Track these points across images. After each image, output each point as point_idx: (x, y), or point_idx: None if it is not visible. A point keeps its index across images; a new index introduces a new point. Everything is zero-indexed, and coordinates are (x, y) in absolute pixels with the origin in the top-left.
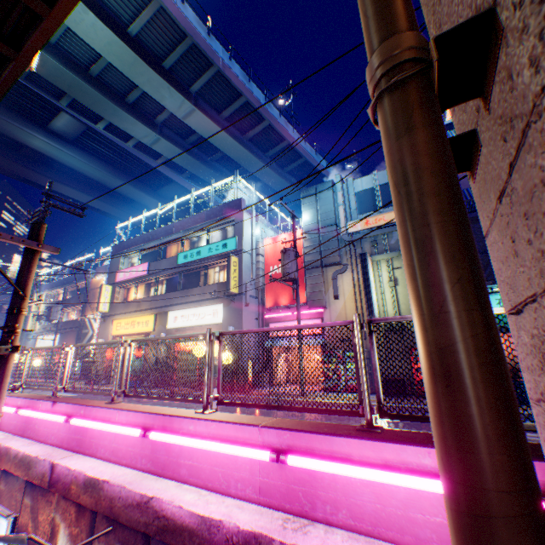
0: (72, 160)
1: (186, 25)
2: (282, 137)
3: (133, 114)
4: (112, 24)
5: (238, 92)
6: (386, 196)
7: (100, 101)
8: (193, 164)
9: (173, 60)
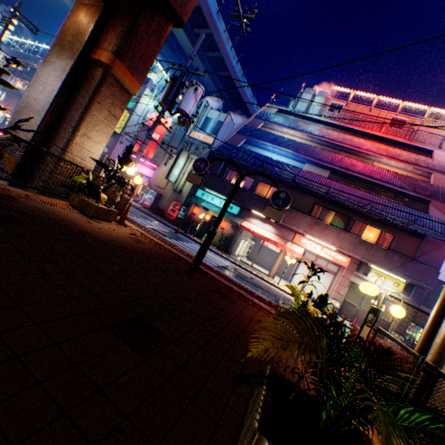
0: None
1: None
2: (219, 48)
3: None
4: None
5: None
6: (217, 128)
7: None
8: None
9: None
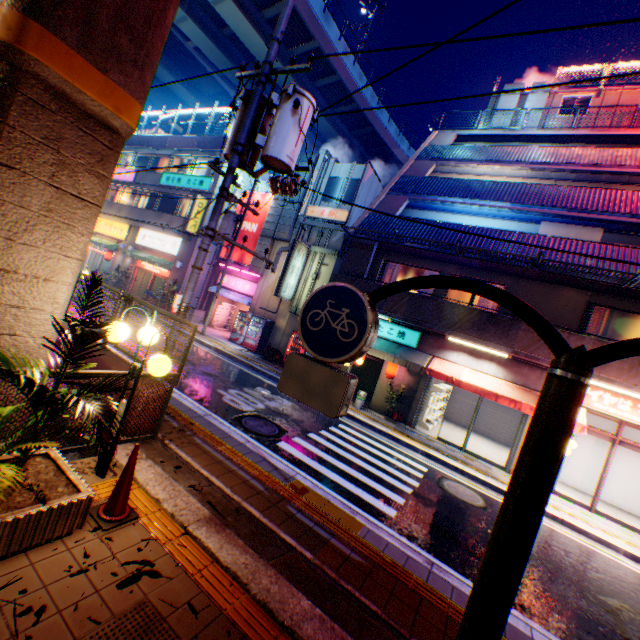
0: None
1: None
2: (334, 68)
3: None
4: None
5: None
6: (352, 193)
7: None
8: (226, 65)
9: None
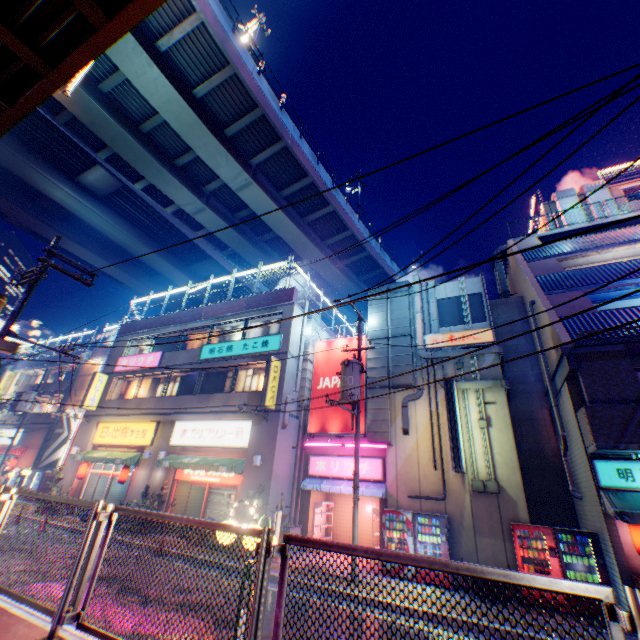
0: (97, 218)
1: (259, 95)
2: (345, 226)
3: (180, 178)
4: (178, 82)
5: (303, 171)
6: (475, 308)
7: (145, 159)
8: (239, 242)
9: (237, 129)
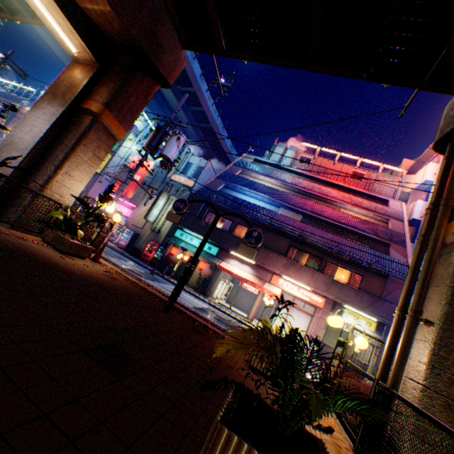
0: None
1: None
2: (202, 104)
3: None
4: None
5: None
6: (198, 173)
7: None
8: None
9: None
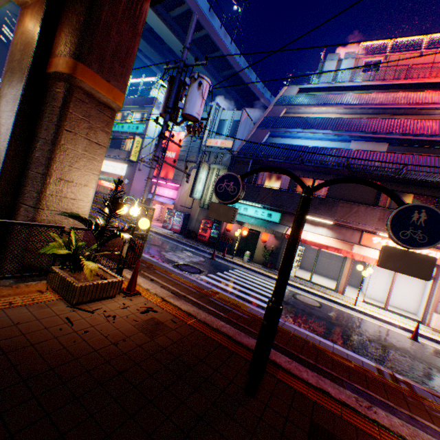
0: None
1: None
2: (218, 47)
3: None
4: None
5: None
6: (234, 129)
7: None
8: (147, 48)
9: None
